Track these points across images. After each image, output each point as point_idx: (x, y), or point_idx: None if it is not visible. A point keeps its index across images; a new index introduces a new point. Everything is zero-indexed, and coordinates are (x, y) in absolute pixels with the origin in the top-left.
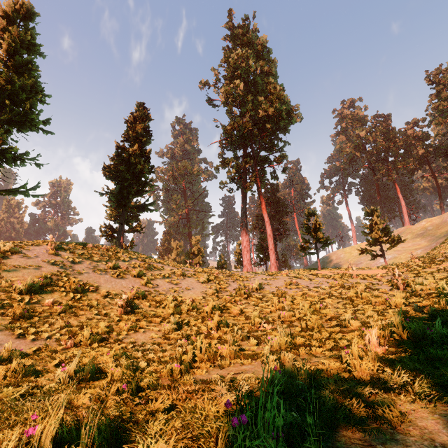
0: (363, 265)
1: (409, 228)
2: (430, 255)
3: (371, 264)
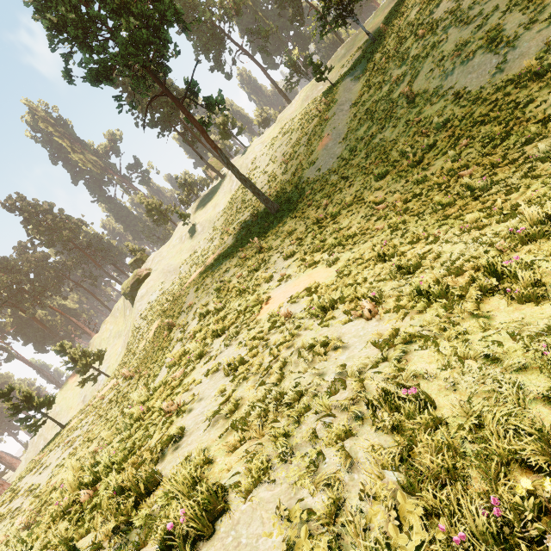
0: (89, 396)
1: (98, 337)
2: (130, 348)
3: (95, 388)
